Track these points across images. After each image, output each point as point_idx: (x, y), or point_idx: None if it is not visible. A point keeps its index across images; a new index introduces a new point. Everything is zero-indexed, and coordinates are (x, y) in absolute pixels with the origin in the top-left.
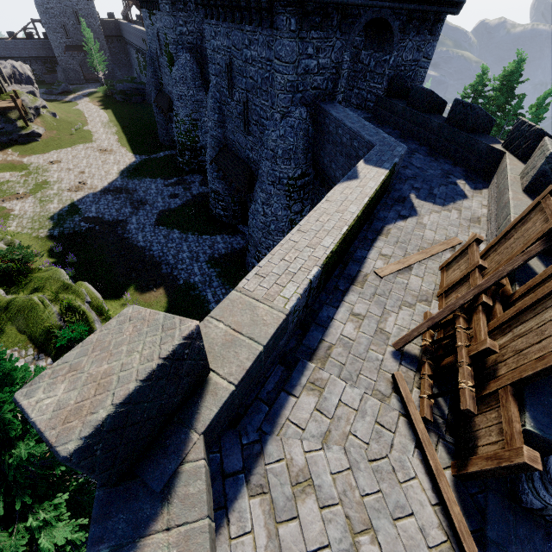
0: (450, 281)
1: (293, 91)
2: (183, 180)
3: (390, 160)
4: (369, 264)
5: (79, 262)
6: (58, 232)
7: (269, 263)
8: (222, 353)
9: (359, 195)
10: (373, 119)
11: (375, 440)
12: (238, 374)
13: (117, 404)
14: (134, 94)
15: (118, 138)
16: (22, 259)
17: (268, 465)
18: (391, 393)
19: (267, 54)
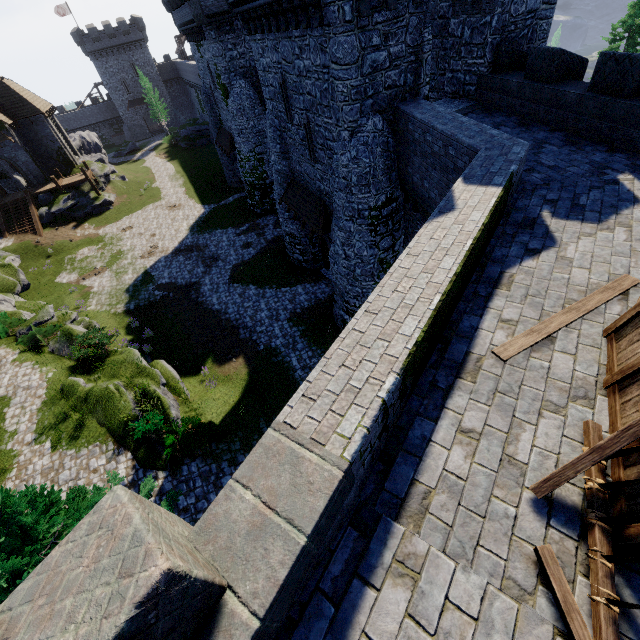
0: (626, 364)
1: (361, 99)
2: (255, 225)
3: (503, 171)
4: (483, 338)
5: (156, 336)
6: (134, 305)
7: (322, 374)
8: (246, 550)
9: (457, 237)
10: (477, 108)
11: None
12: (266, 596)
13: None
14: (199, 137)
15: (186, 190)
16: (99, 342)
17: None
18: (535, 584)
19: (322, 60)
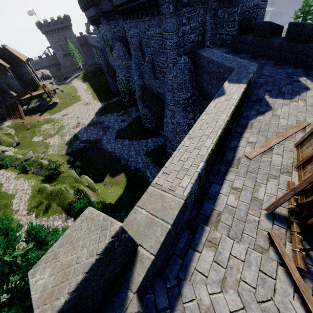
0: (305, 156)
1: (178, 48)
2: (126, 111)
3: (246, 77)
4: (240, 150)
5: (81, 165)
6: (70, 150)
7: (171, 164)
8: (145, 231)
9: (227, 106)
10: (232, 51)
11: (261, 285)
12: (156, 247)
13: (71, 292)
14: (97, 71)
15: (92, 96)
16: (55, 167)
17: (185, 303)
18: (268, 247)
19: (159, 31)
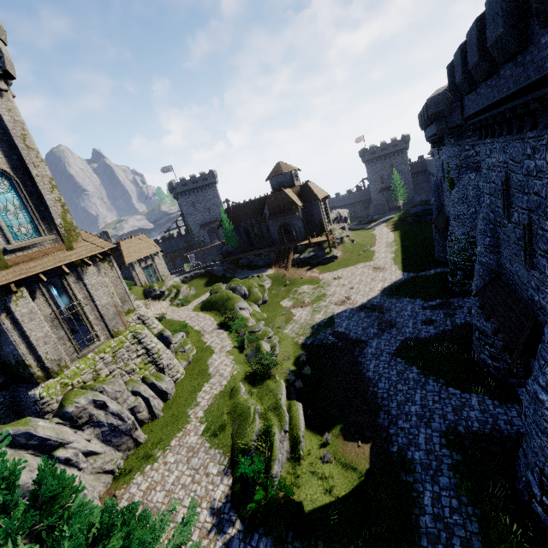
0: None
1: None
2: (447, 303)
3: None
4: None
5: (311, 376)
6: (310, 341)
7: None
8: None
9: None
10: None
11: None
12: None
13: None
14: (425, 214)
15: (394, 256)
16: (269, 364)
17: None
18: None
19: None
